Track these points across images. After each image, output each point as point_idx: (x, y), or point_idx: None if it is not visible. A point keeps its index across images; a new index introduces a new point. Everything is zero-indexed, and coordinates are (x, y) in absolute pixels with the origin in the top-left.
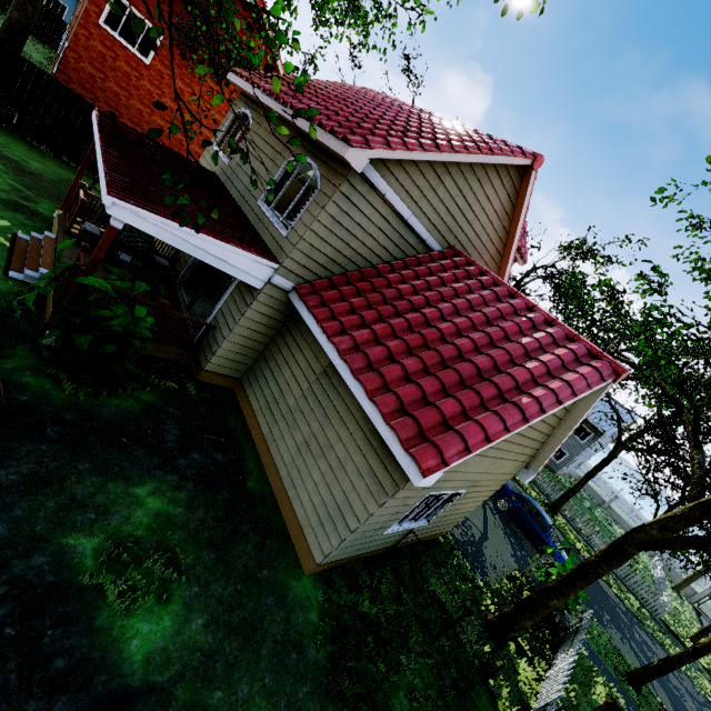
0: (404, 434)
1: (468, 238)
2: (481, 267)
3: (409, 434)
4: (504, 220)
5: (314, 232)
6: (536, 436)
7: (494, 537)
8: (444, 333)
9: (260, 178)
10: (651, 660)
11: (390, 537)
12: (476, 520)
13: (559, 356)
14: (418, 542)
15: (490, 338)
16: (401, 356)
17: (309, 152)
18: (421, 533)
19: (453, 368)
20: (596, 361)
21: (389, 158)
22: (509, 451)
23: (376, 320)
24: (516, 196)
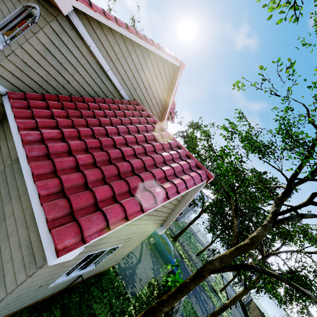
0: (52, 215)
1: (145, 98)
2: (149, 113)
3: (58, 214)
4: (165, 95)
5: (27, 52)
6: (166, 210)
7: (144, 260)
8: (116, 142)
9: (2, 14)
10: (206, 309)
11: (59, 285)
12: (136, 252)
13: (181, 165)
14: (92, 276)
15: (145, 149)
16: (79, 152)
17: (38, 2)
18: (93, 272)
19: (115, 164)
20: (199, 170)
21: (91, 15)
22: (150, 219)
23: (68, 126)
24: (171, 83)
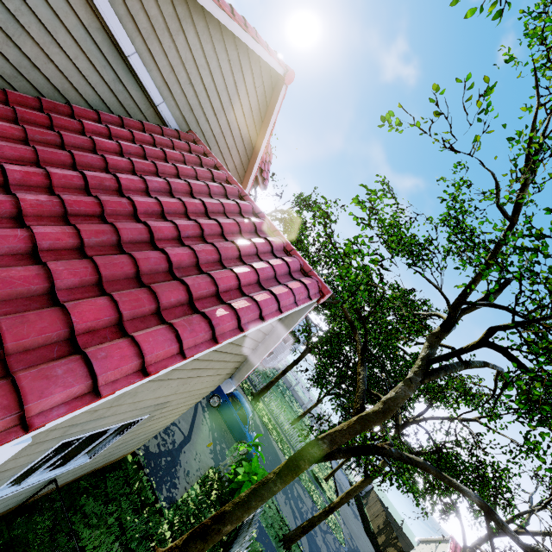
0: None
1: (212, 132)
2: (217, 160)
3: None
4: (252, 131)
5: None
6: (239, 351)
7: (198, 436)
8: (139, 209)
9: None
10: (301, 510)
11: None
12: (183, 422)
13: (273, 265)
14: (85, 476)
15: (201, 230)
16: (43, 219)
17: None
18: (86, 469)
19: (130, 254)
20: (306, 278)
21: None
22: (207, 368)
23: (25, 161)
24: (265, 108)
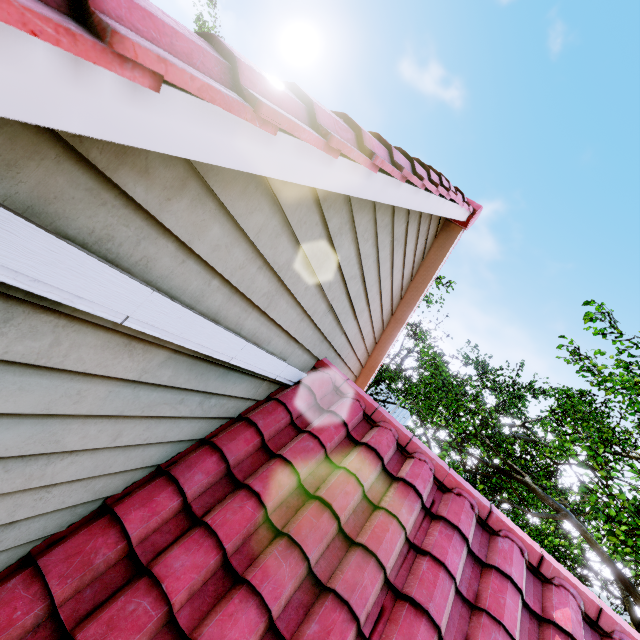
0: None
1: (346, 338)
2: (396, 427)
3: None
4: (395, 299)
5: None
6: None
7: None
8: None
9: None
10: None
11: None
12: None
13: None
14: None
15: None
16: None
17: None
18: None
19: None
20: None
21: (101, 132)
22: None
23: None
24: (419, 264)
